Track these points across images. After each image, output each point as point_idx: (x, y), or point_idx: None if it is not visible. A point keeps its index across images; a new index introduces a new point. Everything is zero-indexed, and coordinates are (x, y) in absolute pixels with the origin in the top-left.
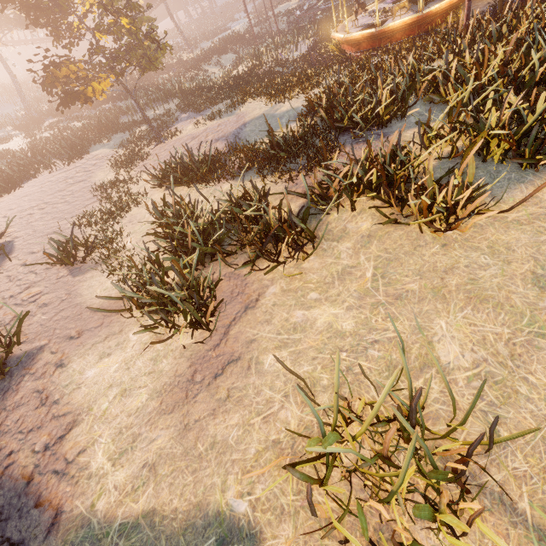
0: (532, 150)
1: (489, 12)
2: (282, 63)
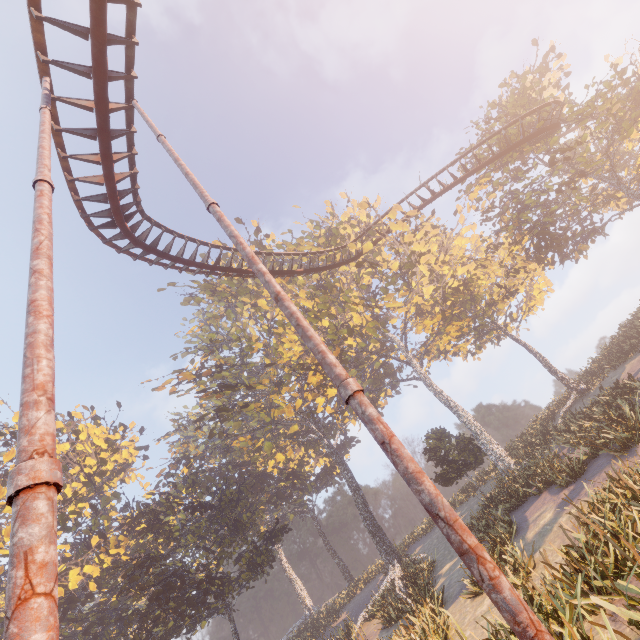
0: None
1: None
2: None
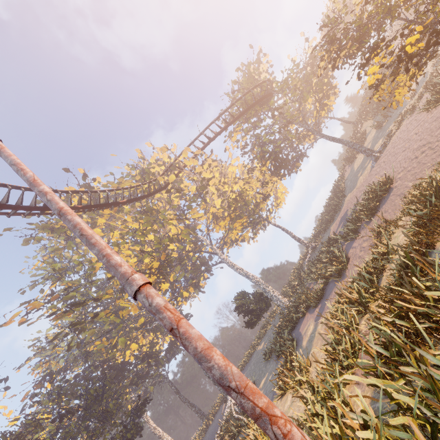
0: None
1: None
2: None
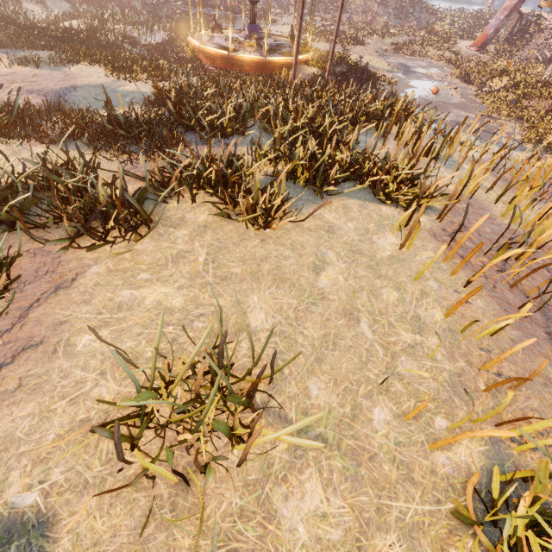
0: (321, 182)
1: (309, 81)
2: (132, 42)
